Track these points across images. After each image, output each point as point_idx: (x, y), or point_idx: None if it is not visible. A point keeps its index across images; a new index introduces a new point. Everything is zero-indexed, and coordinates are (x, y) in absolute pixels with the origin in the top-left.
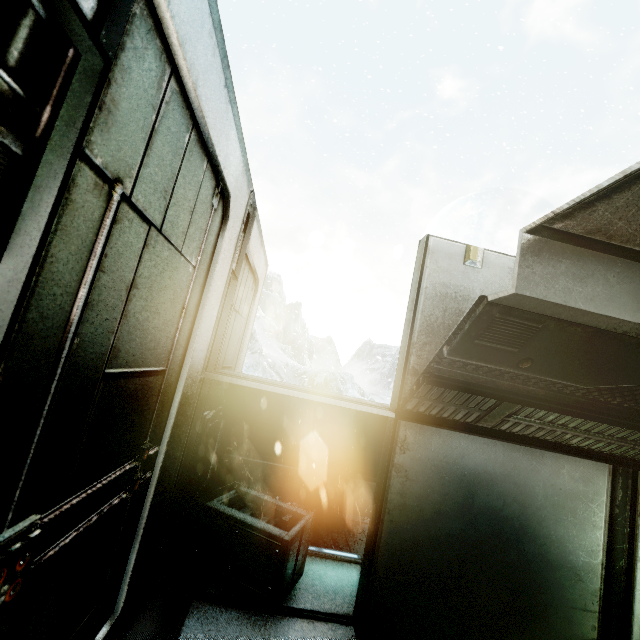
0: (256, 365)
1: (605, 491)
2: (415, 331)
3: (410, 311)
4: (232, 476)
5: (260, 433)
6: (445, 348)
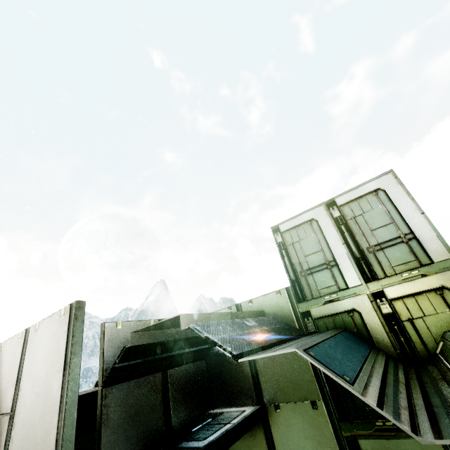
0: None
1: (161, 380)
2: (104, 356)
3: (102, 349)
4: None
5: None
6: (117, 360)
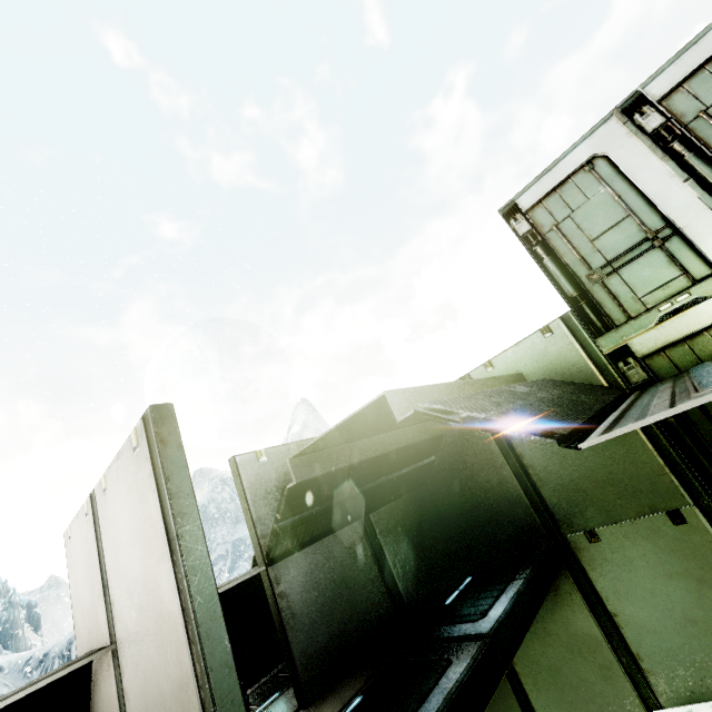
0: None
1: (363, 533)
2: (253, 513)
3: (244, 503)
4: None
5: None
6: (278, 515)
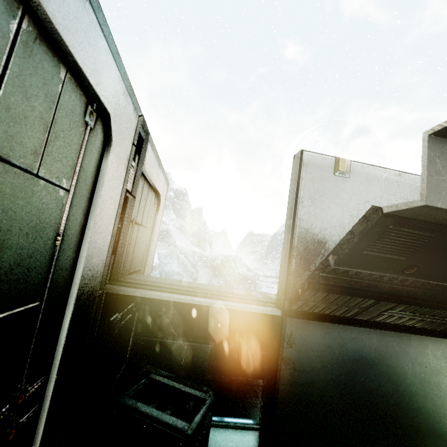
0: (172, 254)
1: None
2: (295, 236)
3: (289, 218)
4: (148, 355)
5: (168, 320)
6: (331, 258)
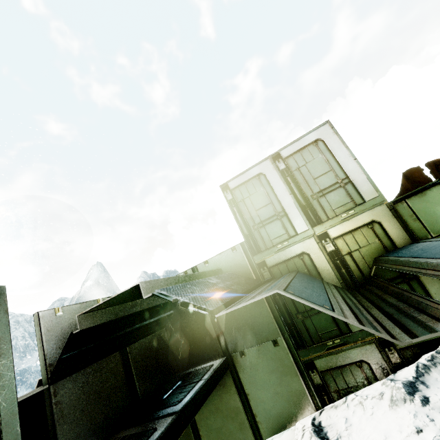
0: None
1: (121, 359)
2: (45, 350)
3: (40, 343)
4: None
5: None
6: (64, 350)
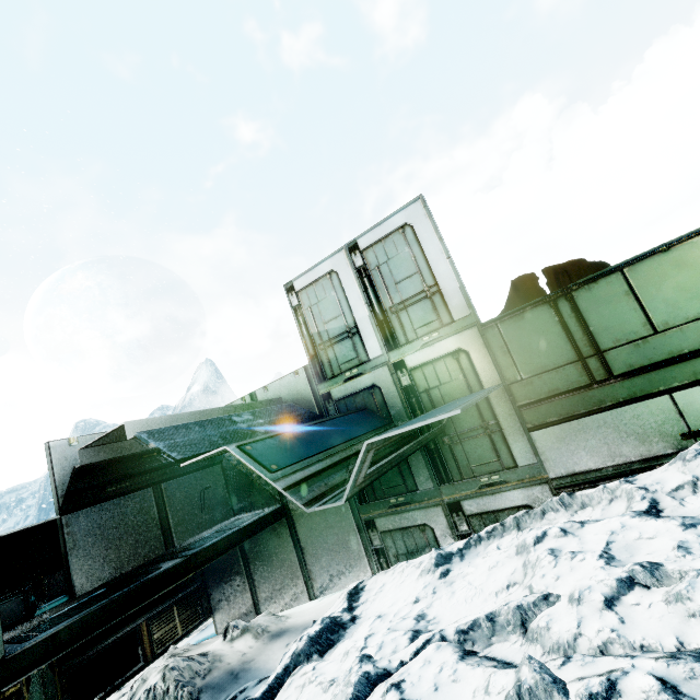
0: None
1: (152, 496)
2: (57, 481)
3: (52, 474)
4: None
5: None
6: (70, 484)
